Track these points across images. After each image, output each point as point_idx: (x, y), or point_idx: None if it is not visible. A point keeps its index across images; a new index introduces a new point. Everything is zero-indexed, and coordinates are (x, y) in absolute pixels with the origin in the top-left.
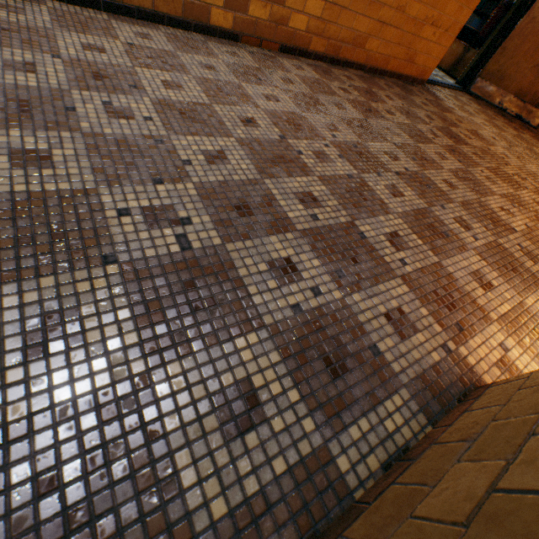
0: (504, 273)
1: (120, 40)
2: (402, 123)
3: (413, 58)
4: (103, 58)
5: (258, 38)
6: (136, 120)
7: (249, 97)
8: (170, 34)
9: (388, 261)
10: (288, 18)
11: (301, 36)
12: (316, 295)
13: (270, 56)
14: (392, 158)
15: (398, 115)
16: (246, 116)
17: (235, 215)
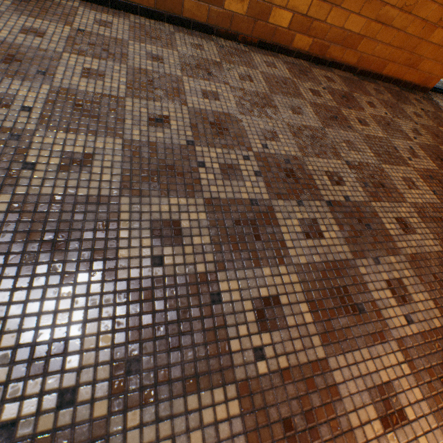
0: (438, 392)
1: (73, 25)
2: (374, 136)
3: (416, 63)
4: (34, 42)
5: (235, 32)
6: (11, 108)
7: (182, 92)
8: (137, 24)
9: (234, 349)
10: (268, 13)
11: (283, 33)
12: (65, 403)
13: (243, 51)
14: (333, 181)
15: (373, 126)
16: (161, 114)
17: (37, 246)
